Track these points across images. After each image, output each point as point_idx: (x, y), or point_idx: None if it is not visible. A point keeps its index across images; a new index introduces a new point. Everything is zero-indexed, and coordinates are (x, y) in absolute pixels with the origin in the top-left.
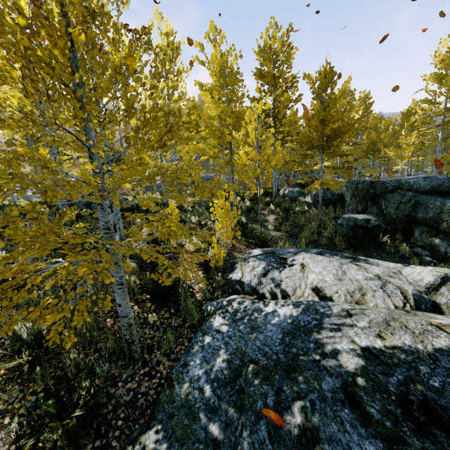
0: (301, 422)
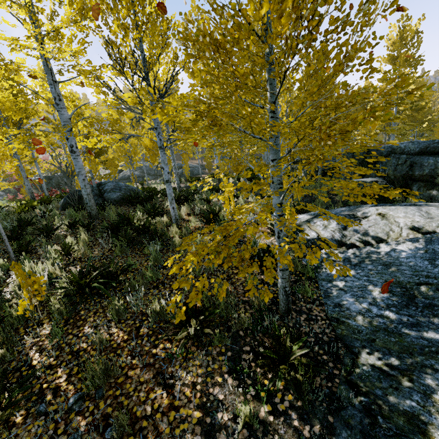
0: None
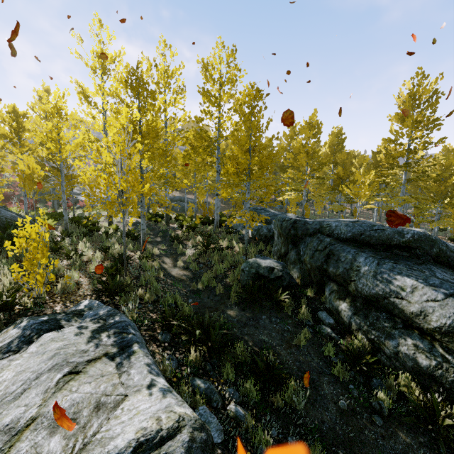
0: None
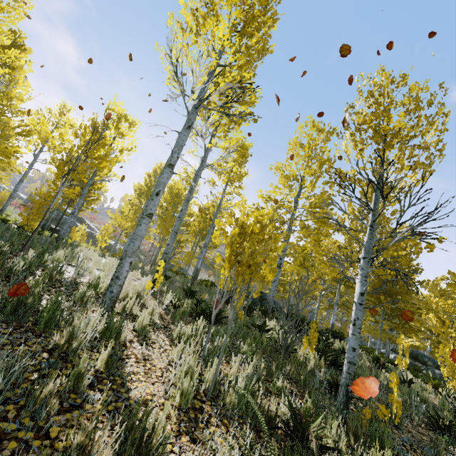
0: None
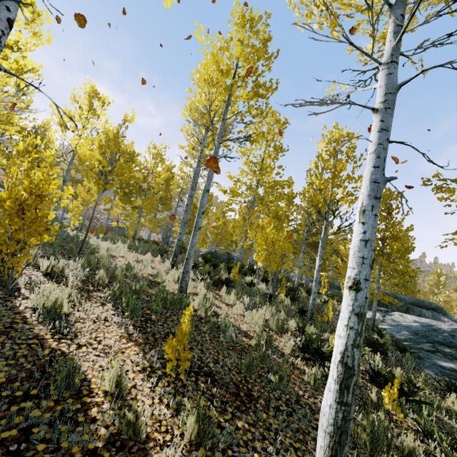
0: (448, 334)
